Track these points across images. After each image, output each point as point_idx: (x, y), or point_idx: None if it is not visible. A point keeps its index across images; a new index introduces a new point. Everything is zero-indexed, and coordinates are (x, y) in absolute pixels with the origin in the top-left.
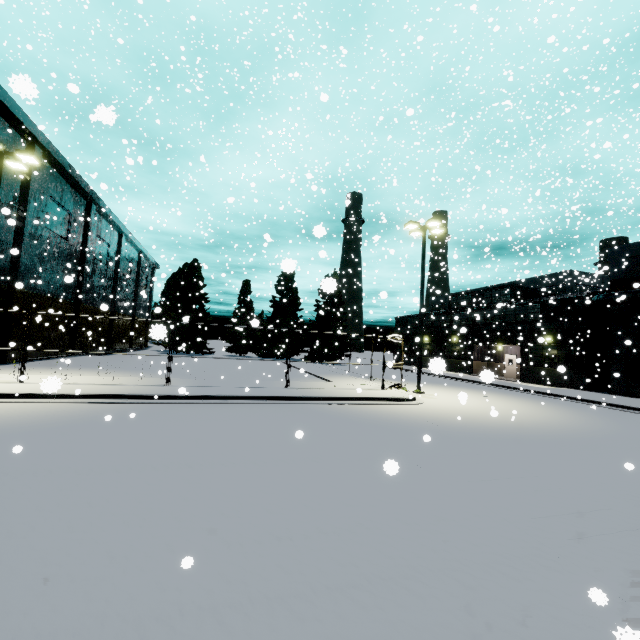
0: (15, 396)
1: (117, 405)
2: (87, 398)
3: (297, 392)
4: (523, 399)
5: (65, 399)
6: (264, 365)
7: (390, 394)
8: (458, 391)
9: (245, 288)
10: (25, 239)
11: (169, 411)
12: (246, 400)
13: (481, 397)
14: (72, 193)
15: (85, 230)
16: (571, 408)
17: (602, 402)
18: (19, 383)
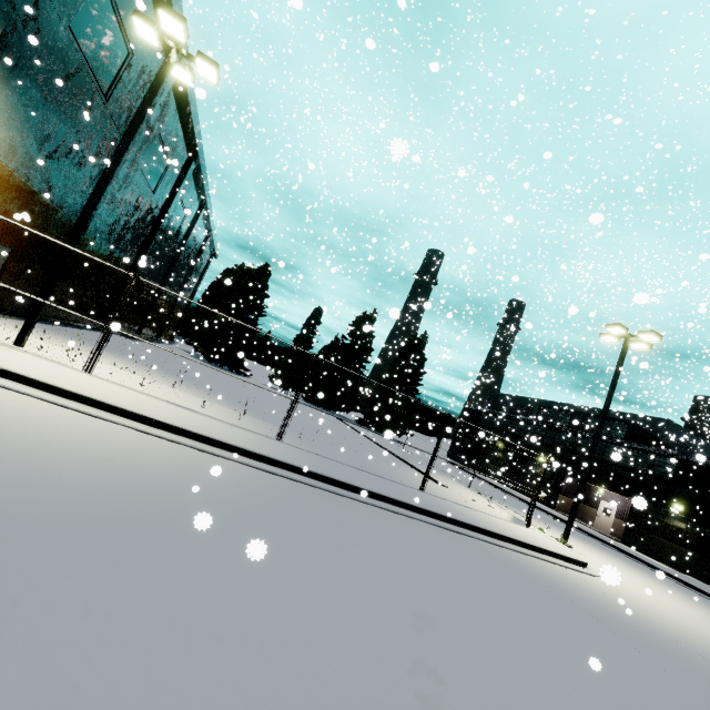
0: (95, 404)
1: (243, 469)
2: (195, 439)
3: (447, 507)
4: (683, 593)
5: (165, 432)
6: (326, 419)
7: (553, 545)
8: (590, 548)
9: (316, 316)
10: (119, 174)
11: (328, 510)
12: (399, 507)
13: (634, 574)
14: (180, 140)
15: (174, 188)
16: None
17: None
18: (86, 374)
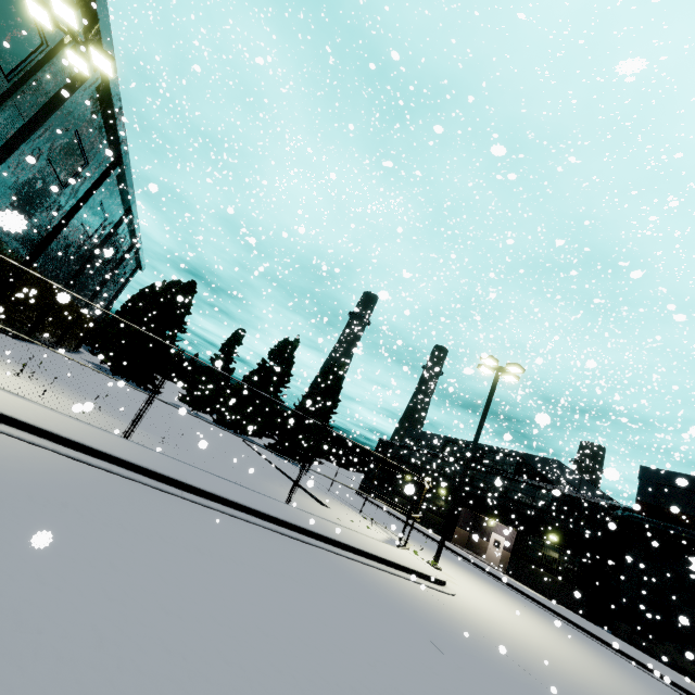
0: None
1: (44, 454)
2: None
3: (306, 519)
4: (543, 617)
5: None
6: (227, 439)
7: (416, 563)
8: (466, 574)
9: (237, 337)
10: (15, 156)
11: (135, 502)
12: (244, 513)
13: (500, 598)
14: (103, 143)
15: (91, 189)
16: (607, 657)
17: (629, 655)
18: None
